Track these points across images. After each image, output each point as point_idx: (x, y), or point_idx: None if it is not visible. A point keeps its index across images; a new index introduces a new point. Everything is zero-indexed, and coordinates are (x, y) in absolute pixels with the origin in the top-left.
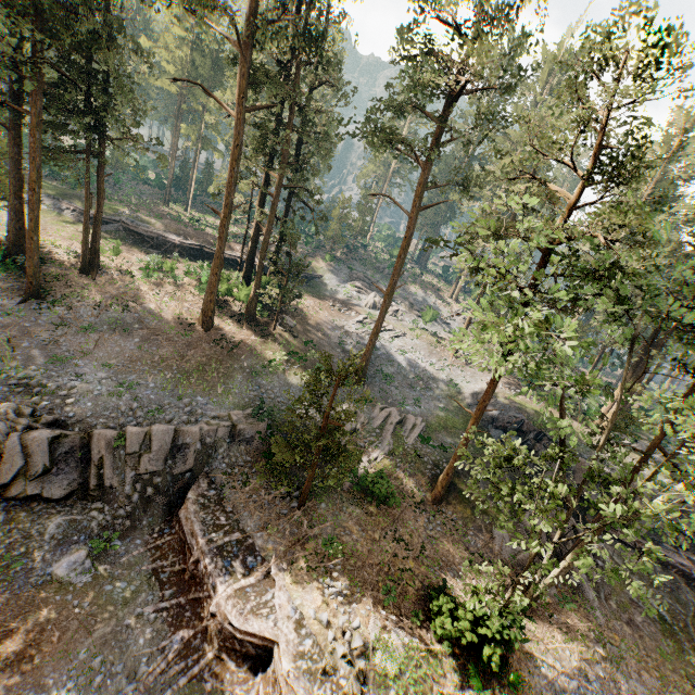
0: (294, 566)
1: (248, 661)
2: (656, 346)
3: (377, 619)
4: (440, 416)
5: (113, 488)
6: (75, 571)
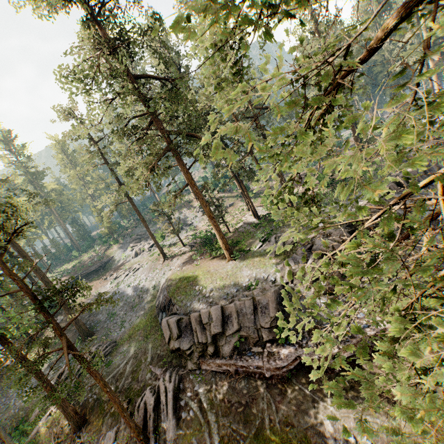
0: None
1: None
2: (191, 185)
3: None
4: (134, 325)
5: None
6: None
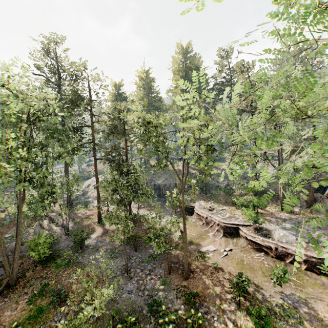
0: (201, 200)
1: (190, 213)
2: None
3: (221, 206)
4: (267, 181)
5: (164, 194)
6: (159, 204)
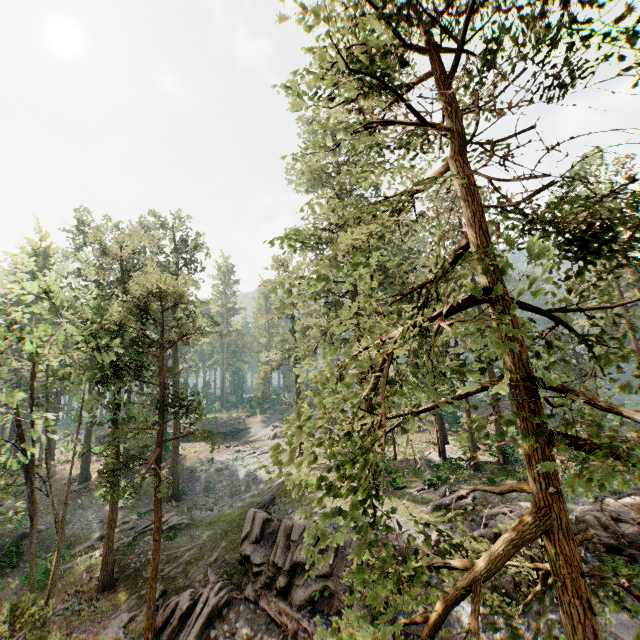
0: None
1: None
2: None
3: None
4: (223, 513)
5: None
6: None
